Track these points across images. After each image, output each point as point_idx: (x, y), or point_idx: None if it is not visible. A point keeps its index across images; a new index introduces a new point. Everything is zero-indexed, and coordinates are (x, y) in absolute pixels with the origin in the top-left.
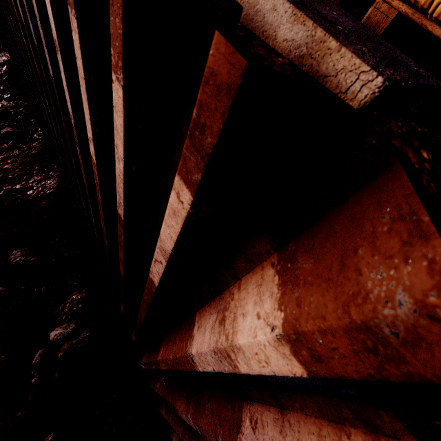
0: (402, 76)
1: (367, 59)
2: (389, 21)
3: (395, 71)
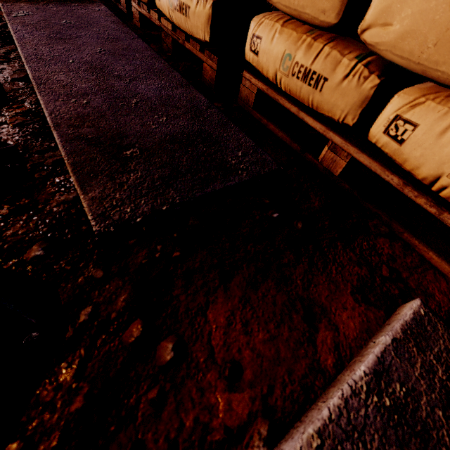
0: (163, 199)
1: (110, 200)
2: (254, 96)
3: (158, 195)
